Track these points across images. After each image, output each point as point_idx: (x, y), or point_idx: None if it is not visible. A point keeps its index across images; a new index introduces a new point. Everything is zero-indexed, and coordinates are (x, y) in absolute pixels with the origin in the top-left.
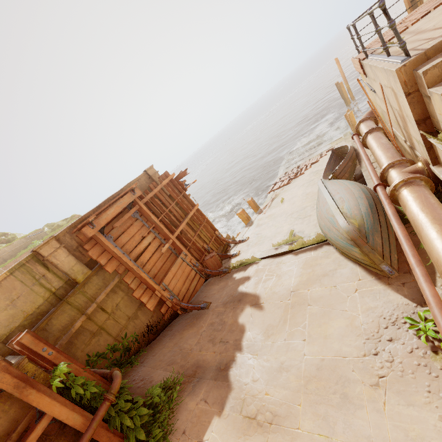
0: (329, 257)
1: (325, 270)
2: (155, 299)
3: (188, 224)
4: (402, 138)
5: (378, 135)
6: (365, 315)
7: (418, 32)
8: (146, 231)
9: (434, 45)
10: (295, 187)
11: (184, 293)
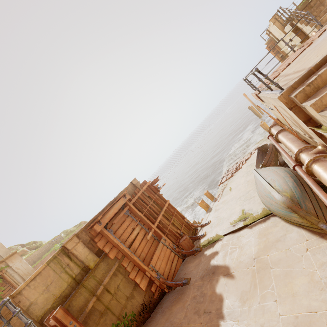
0: (277, 226)
1: (277, 236)
2: (145, 279)
3: (164, 215)
4: (301, 133)
5: (285, 134)
6: (321, 270)
7: (286, 75)
8: (134, 224)
9: (295, 82)
10: (237, 178)
11: (168, 272)
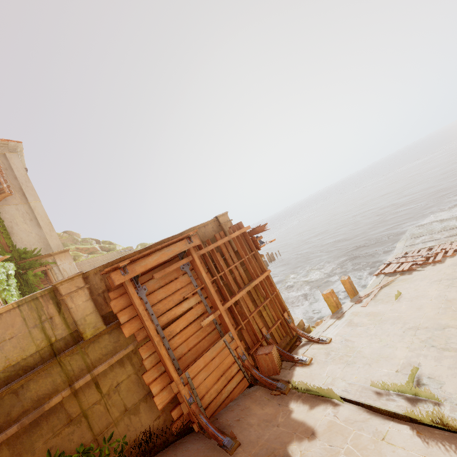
0: None
1: None
2: (169, 392)
3: (250, 293)
4: None
5: None
6: None
7: None
8: (191, 290)
9: None
10: (423, 279)
11: (212, 396)
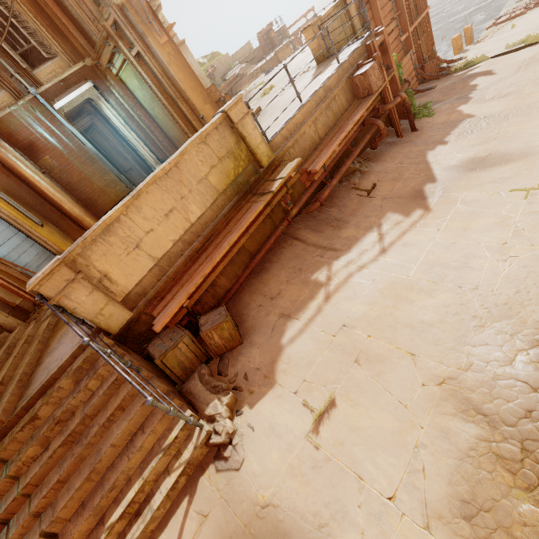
0: None
1: None
2: None
3: (415, 28)
4: None
5: None
6: None
7: None
8: (393, 15)
9: None
10: (534, 14)
11: None
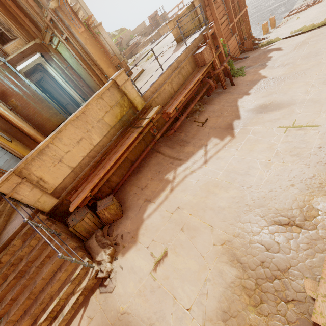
0: None
1: (322, 32)
2: None
3: (239, 19)
4: None
5: None
6: None
7: None
8: (224, 12)
9: None
10: (311, 10)
11: (233, 55)
